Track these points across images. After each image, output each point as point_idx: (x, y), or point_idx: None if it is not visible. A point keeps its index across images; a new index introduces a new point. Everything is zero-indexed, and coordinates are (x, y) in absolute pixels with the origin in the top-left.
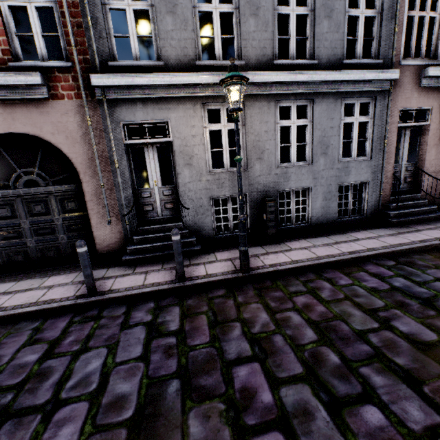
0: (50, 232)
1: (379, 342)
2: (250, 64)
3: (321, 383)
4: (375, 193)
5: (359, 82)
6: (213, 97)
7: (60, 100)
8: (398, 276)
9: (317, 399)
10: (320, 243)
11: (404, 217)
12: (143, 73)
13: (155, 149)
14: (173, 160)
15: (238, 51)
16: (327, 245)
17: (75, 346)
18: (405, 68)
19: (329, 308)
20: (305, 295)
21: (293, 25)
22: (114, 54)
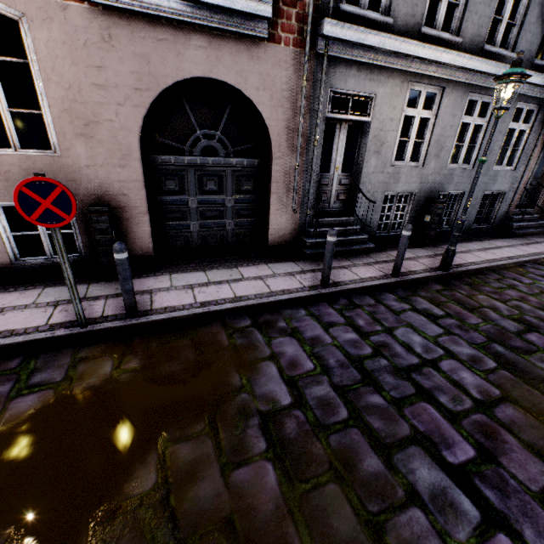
0: (217, 215)
1: None
2: (464, 43)
3: None
4: (506, 204)
5: (537, 87)
6: (421, 77)
7: (276, 43)
8: None
9: None
10: (472, 248)
11: (522, 229)
12: (376, 31)
13: (346, 128)
14: (359, 144)
15: (457, 24)
16: (481, 251)
17: (377, 327)
18: None
19: (539, 299)
20: (510, 290)
21: (510, 5)
22: None
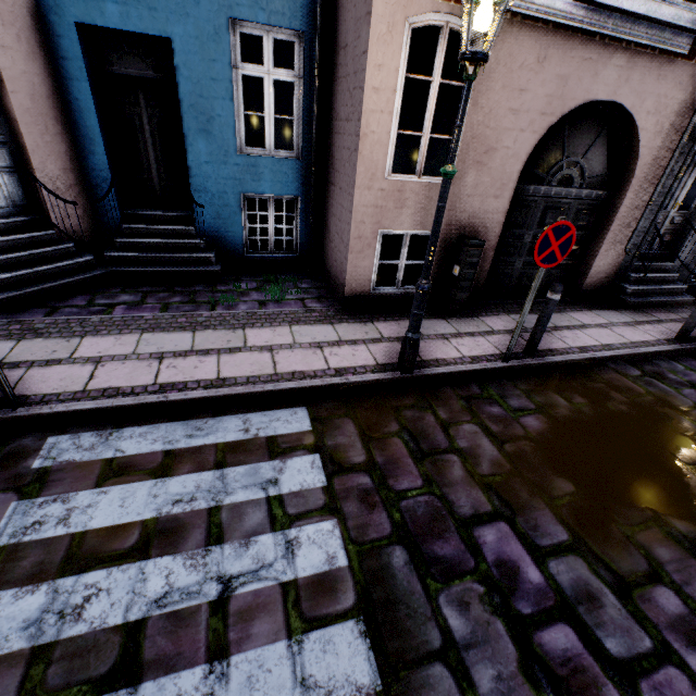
0: None
1: None
2: None
3: None
4: None
5: None
6: None
7: (688, 60)
8: None
9: None
10: None
11: None
12: None
13: None
14: None
15: None
16: None
17: None
18: None
19: None
20: None
21: None
22: None
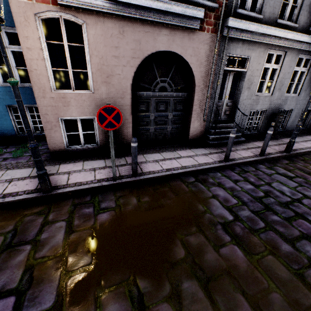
0: (163, 123)
1: None
2: (298, 27)
3: None
4: None
5: None
6: (275, 46)
7: (202, 31)
8: None
9: None
10: (298, 140)
11: None
12: (255, 23)
13: (232, 75)
14: (238, 84)
15: (295, 17)
16: (303, 142)
17: (261, 182)
18: None
19: None
20: None
21: None
22: (238, 3)
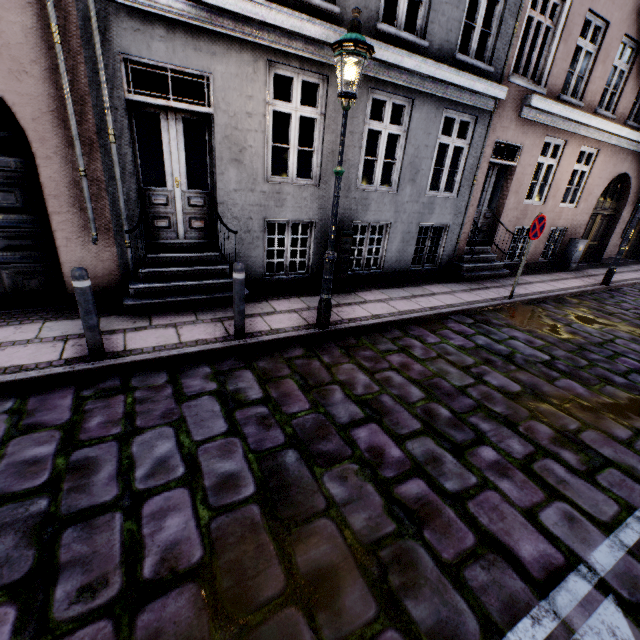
0: None
1: (478, 395)
2: (346, 15)
3: (440, 435)
4: (453, 240)
5: (466, 91)
6: (286, 56)
7: None
8: (479, 335)
9: (441, 447)
10: (396, 296)
11: (475, 272)
12: None
13: (179, 122)
14: (210, 148)
15: None
16: (405, 299)
17: (115, 429)
18: (511, 87)
19: (426, 366)
20: (398, 354)
21: None
22: None
